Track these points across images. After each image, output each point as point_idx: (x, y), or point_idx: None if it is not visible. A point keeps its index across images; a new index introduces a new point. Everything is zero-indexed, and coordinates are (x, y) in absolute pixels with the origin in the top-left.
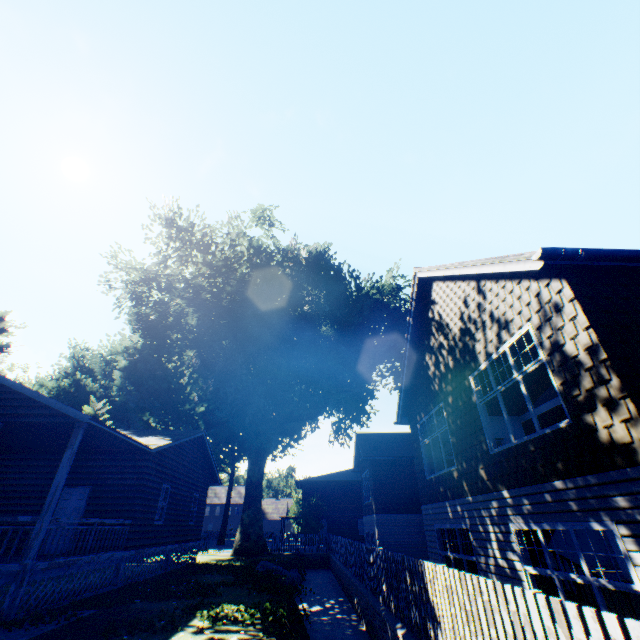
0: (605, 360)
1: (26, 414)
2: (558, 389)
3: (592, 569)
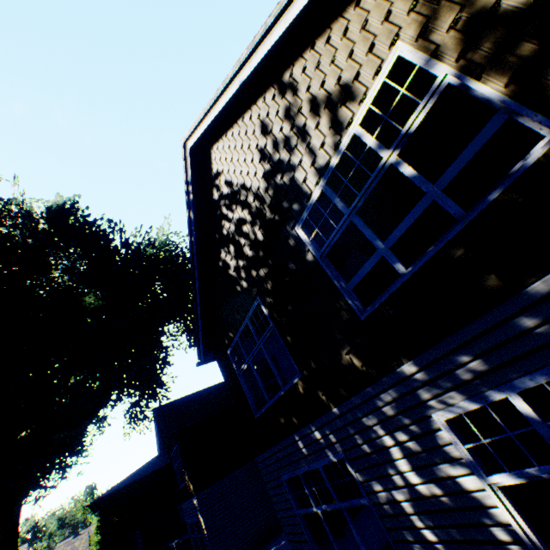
0: None
1: None
2: (505, 96)
3: None
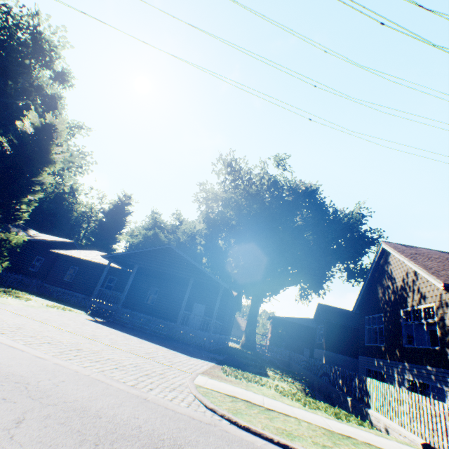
0: None
1: (202, 278)
2: (438, 334)
3: None
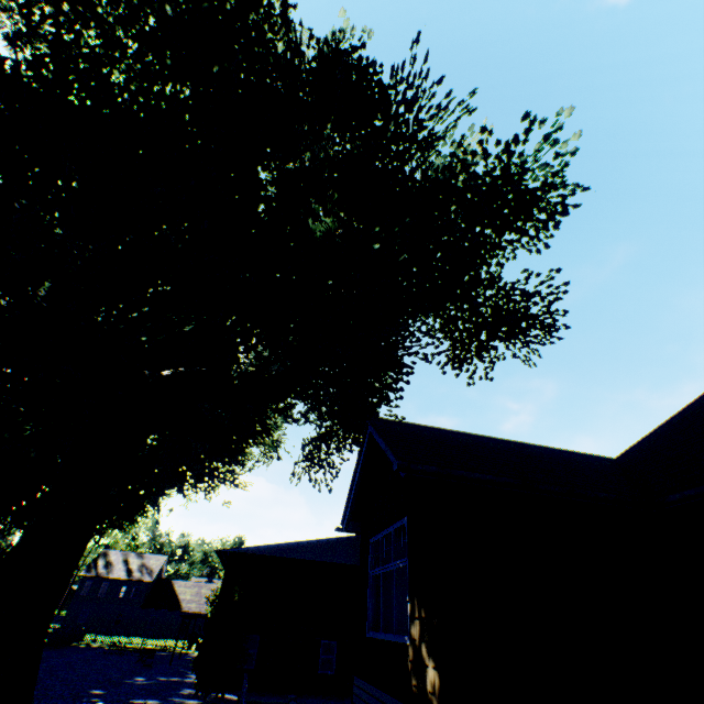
0: None
1: None
2: None
3: None
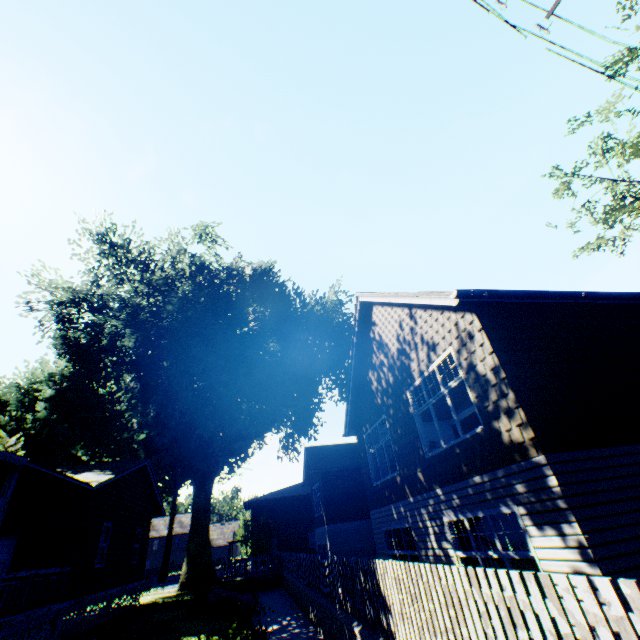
0: (504, 378)
1: None
2: (474, 401)
3: (514, 548)
